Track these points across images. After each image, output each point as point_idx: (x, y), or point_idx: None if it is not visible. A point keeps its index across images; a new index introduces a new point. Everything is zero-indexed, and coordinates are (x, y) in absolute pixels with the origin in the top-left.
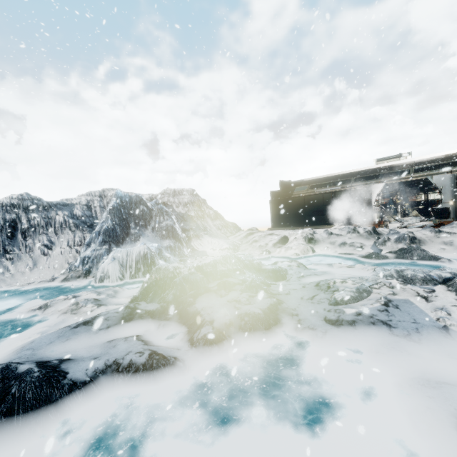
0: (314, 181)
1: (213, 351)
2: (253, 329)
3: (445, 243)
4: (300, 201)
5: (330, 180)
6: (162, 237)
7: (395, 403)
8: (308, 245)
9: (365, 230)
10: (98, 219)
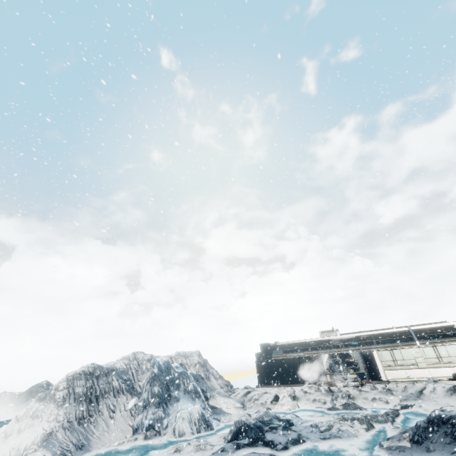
0: (284, 346)
1: (287, 452)
2: (296, 444)
3: (364, 398)
4: (279, 363)
5: (295, 346)
6: (193, 398)
7: (343, 455)
8: (294, 401)
9: (325, 389)
10: (136, 382)
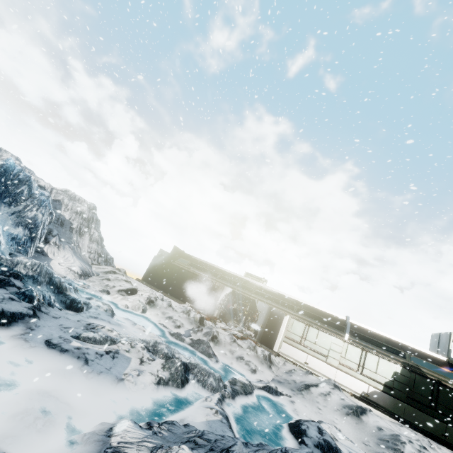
0: (198, 262)
1: None
2: None
3: (231, 350)
4: (176, 270)
5: (208, 267)
6: (17, 224)
7: (1, 395)
8: (146, 305)
9: (195, 316)
10: None
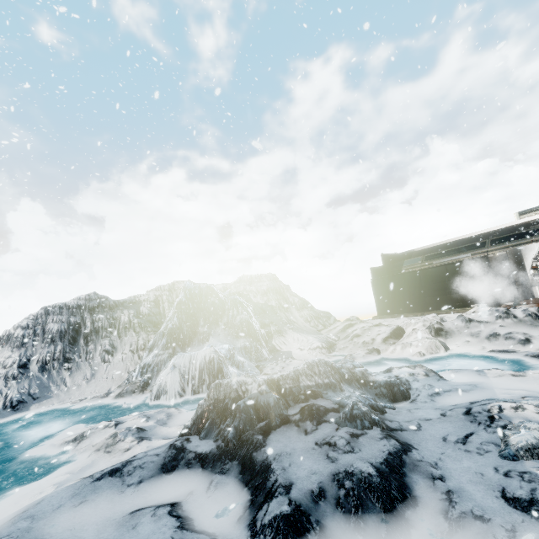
0: (429, 250)
1: None
2: (361, 509)
3: None
4: (414, 278)
5: (453, 246)
6: (236, 335)
7: None
8: (436, 339)
9: (527, 312)
10: (166, 317)
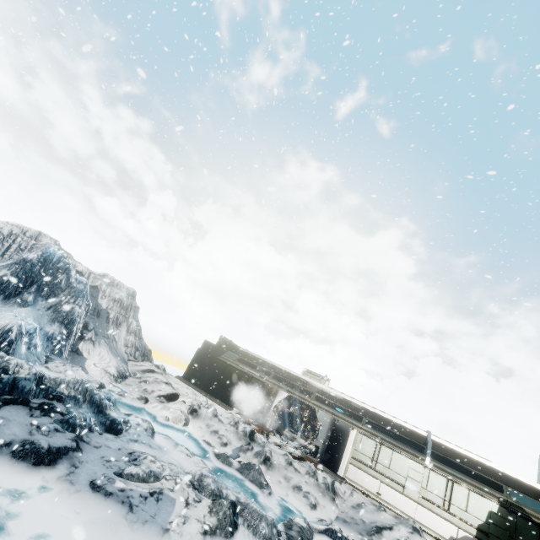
0: (247, 355)
1: None
2: (23, 458)
3: (286, 477)
4: (222, 367)
5: (260, 363)
6: (53, 320)
7: None
8: (188, 415)
9: (244, 429)
10: (3, 257)
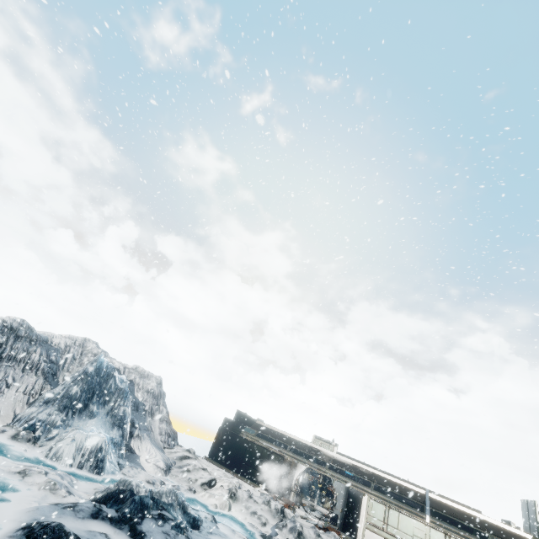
0: (263, 428)
1: None
2: None
3: None
4: (244, 444)
5: (275, 436)
6: (113, 425)
7: None
8: (229, 499)
9: (276, 507)
10: (63, 370)
